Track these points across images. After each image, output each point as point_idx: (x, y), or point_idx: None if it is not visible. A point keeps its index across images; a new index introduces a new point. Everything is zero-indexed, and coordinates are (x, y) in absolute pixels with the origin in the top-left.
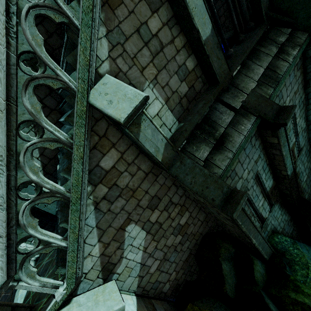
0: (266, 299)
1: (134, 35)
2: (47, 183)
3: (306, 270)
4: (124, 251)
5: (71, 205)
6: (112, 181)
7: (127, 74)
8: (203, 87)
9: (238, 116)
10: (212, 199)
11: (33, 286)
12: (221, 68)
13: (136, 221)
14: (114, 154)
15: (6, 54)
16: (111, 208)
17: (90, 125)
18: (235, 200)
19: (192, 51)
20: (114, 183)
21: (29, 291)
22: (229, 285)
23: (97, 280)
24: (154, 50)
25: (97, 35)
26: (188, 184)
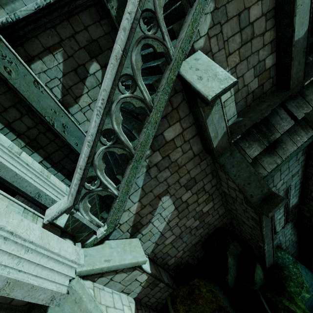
0: (261, 298)
1: (234, 19)
2: (122, 136)
3: (300, 289)
4: (153, 217)
5: (134, 162)
6: (167, 152)
7: (214, 56)
8: (271, 89)
9: (297, 126)
10: (251, 196)
11: (85, 219)
12: (297, 74)
13: (171, 195)
14: (177, 128)
15: (136, 7)
16: (157, 176)
17: (170, 94)
18: (273, 202)
19: (276, 49)
20: (168, 155)
21: (68, 224)
22: (230, 277)
23: (126, 233)
24: (245, 38)
25: (205, 10)
26: (232, 176)
